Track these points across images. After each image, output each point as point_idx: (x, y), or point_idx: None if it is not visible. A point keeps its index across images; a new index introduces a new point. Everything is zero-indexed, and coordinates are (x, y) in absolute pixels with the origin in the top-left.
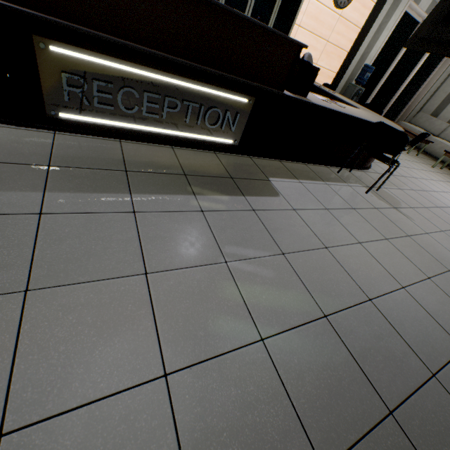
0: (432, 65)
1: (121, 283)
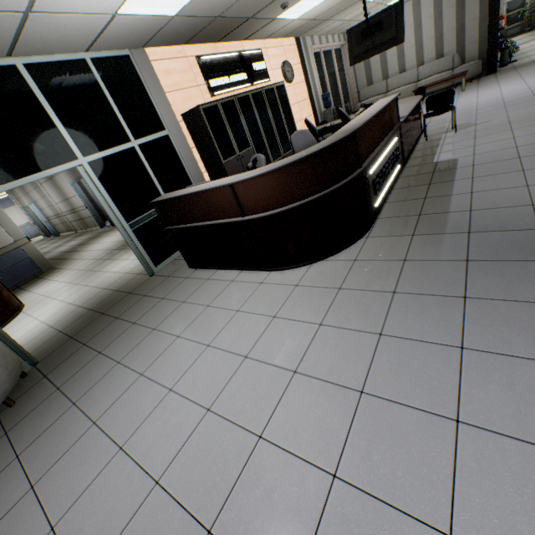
0: (340, 63)
1: (533, 190)
